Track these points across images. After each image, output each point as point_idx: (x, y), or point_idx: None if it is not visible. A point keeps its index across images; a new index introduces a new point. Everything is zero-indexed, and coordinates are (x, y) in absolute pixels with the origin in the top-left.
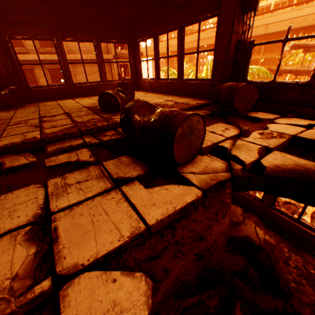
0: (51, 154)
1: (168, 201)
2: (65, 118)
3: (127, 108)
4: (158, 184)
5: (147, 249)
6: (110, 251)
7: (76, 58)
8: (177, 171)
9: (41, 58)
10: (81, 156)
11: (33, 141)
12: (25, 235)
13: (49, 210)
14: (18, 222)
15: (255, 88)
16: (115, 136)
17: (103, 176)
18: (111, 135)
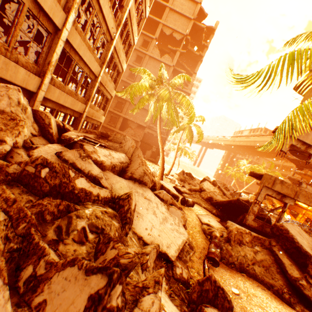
0: None
1: None
2: None
3: None
4: None
5: None
6: None
7: None
8: None
9: (125, 80)
10: None
11: None
12: None
13: None
14: None
15: None
16: None
17: None
18: None
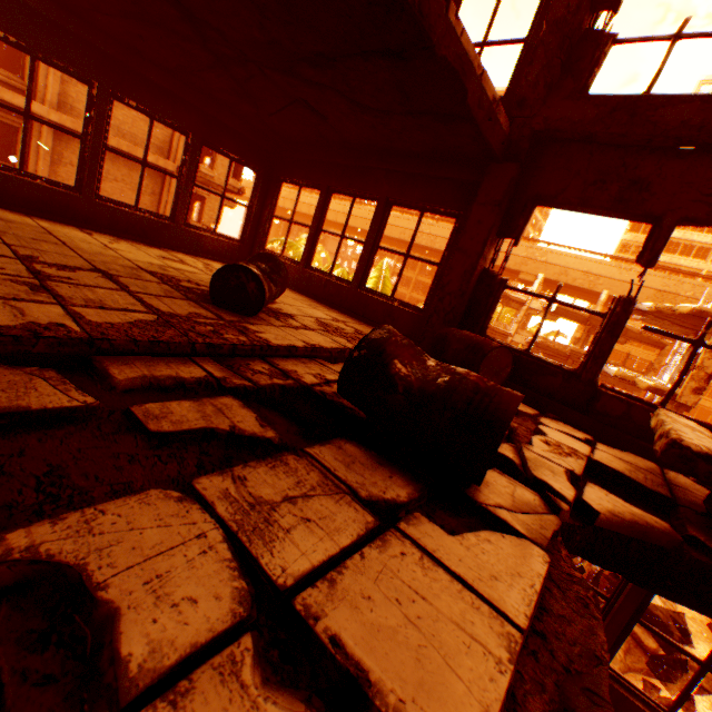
0: (126, 389)
1: (512, 569)
2: (111, 286)
3: (375, 339)
4: (447, 525)
5: (535, 690)
6: (501, 703)
7: (76, 128)
8: (472, 497)
9: None
10: (237, 418)
11: (65, 337)
12: (257, 665)
13: (268, 582)
14: (205, 619)
15: (510, 355)
16: (280, 378)
17: (336, 489)
18: (270, 374)
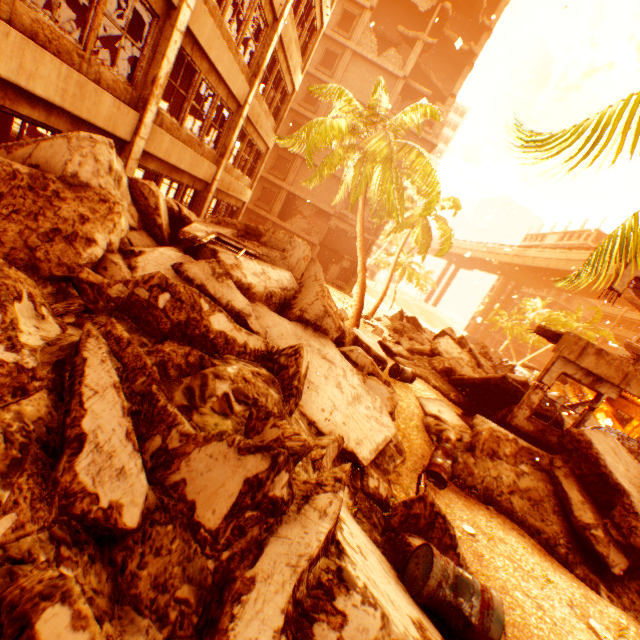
0: None
1: None
2: None
3: None
4: None
5: None
6: None
7: None
8: None
9: (295, 108)
10: None
11: None
12: None
13: None
14: None
15: None
16: None
17: None
18: None
